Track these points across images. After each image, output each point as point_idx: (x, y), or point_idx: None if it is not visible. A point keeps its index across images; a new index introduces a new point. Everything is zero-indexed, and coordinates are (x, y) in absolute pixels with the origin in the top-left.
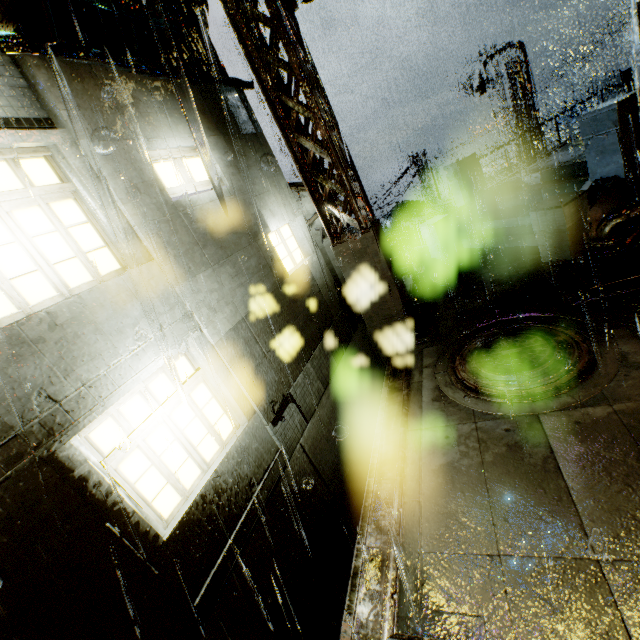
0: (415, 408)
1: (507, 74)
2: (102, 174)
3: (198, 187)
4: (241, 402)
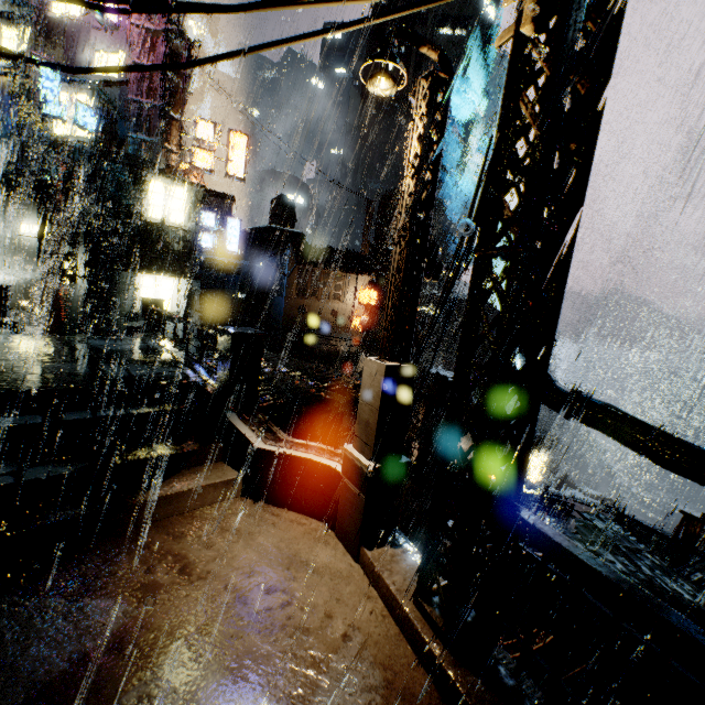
0: None
1: None
2: (0, 223)
3: (33, 235)
4: None
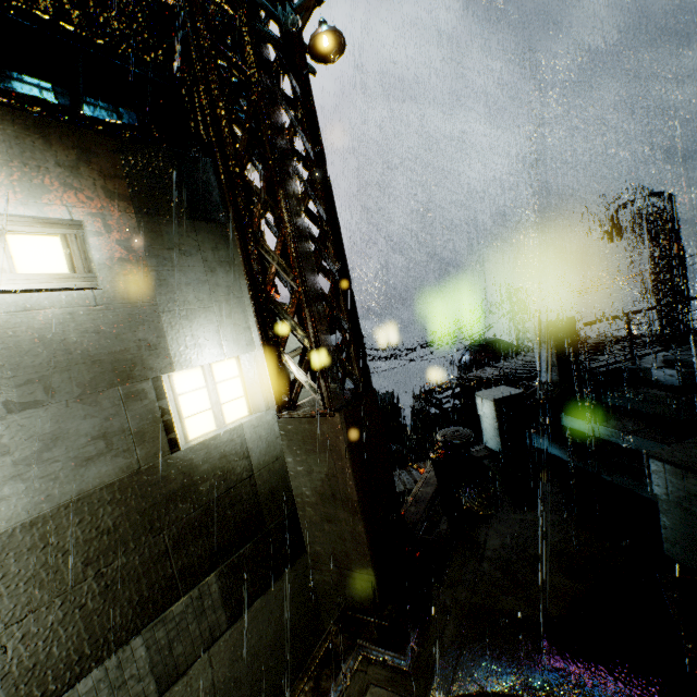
0: None
1: (647, 226)
2: None
3: (13, 282)
4: None
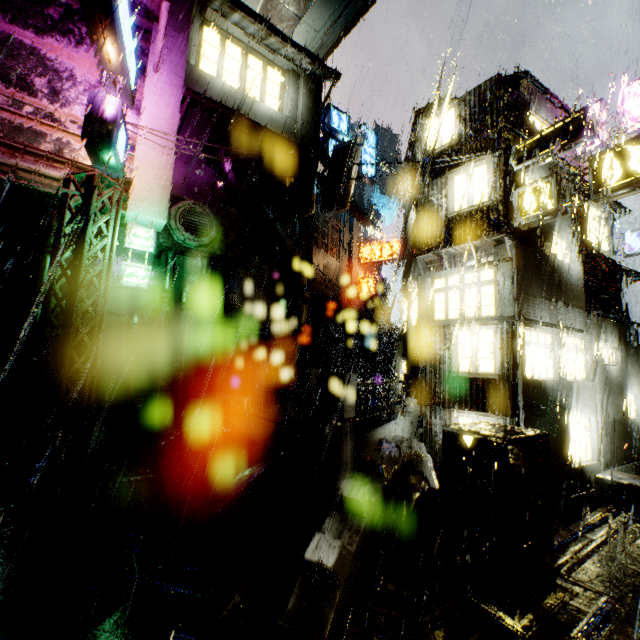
0: None
1: None
2: (594, 350)
3: (609, 362)
4: (597, 451)
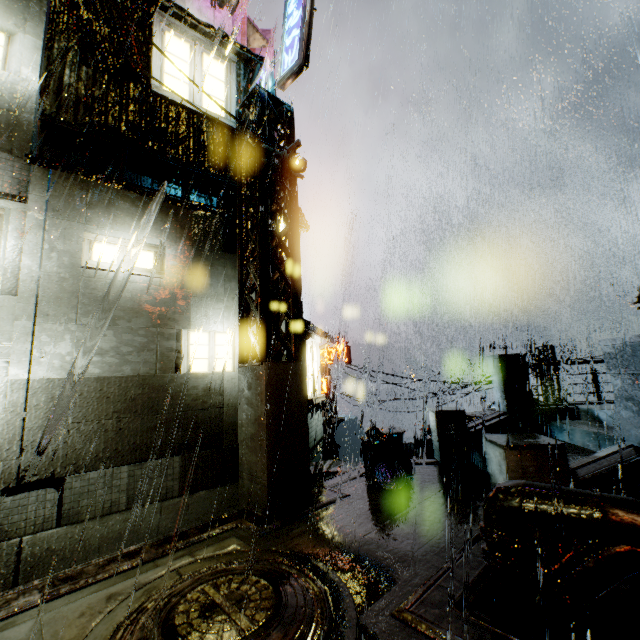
0: (92, 588)
1: None
2: (25, 232)
3: (128, 269)
4: None
